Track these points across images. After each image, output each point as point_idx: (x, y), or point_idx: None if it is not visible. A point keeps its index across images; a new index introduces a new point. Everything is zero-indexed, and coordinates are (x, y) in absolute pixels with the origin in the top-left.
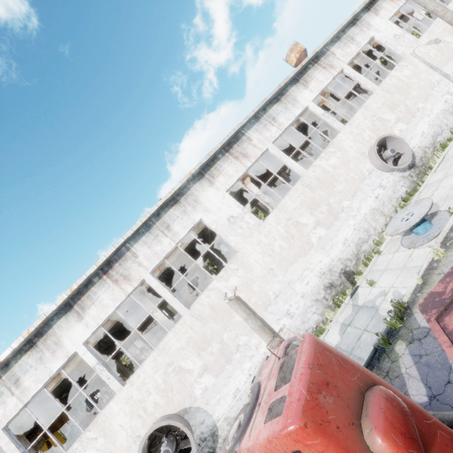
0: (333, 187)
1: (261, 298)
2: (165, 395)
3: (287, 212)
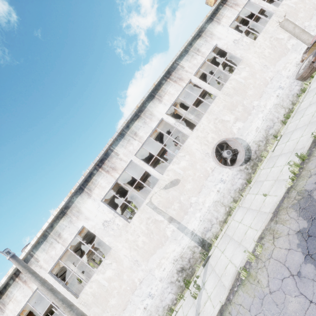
0: (296, 15)
1: (262, 81)
2: (217, 133)
3: (269, 33)
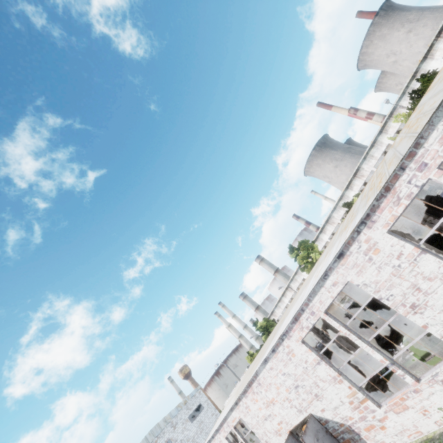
0: None
1: None
2: None
3: None
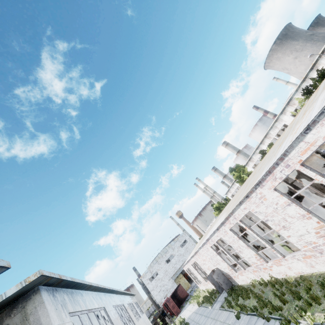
0: None
1: None
2: None
3: None
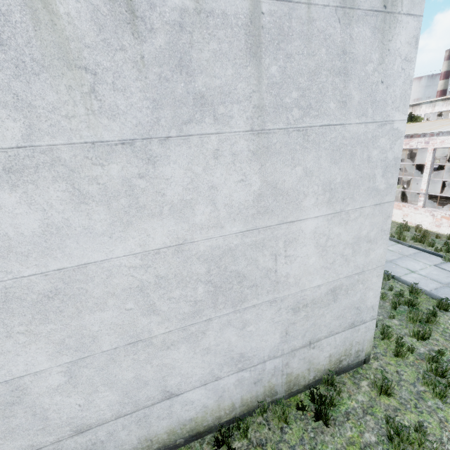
0: None
1: None
2: None
3: None
